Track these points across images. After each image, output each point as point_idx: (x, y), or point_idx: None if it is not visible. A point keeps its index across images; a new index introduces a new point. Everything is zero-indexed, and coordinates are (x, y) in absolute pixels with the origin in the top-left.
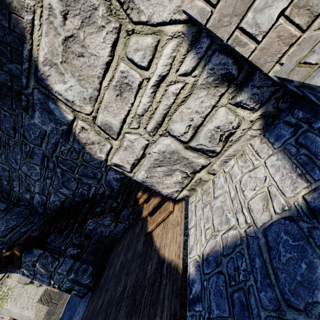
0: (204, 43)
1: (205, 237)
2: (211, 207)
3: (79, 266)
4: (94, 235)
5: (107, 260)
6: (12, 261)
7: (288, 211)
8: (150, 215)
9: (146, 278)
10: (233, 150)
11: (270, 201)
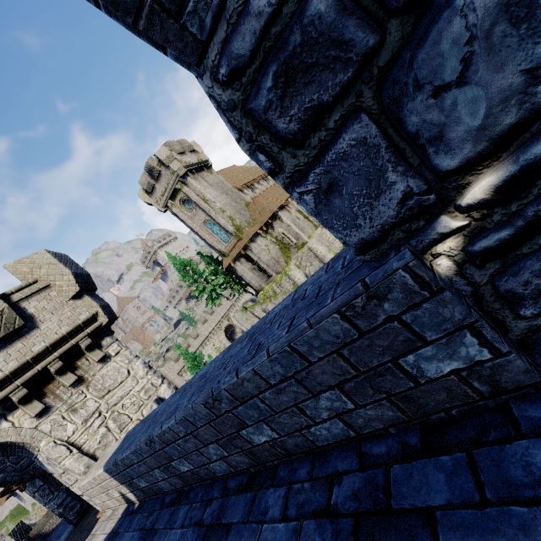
0: None
1: None
2: None
3: (69, 502)
4: None
5: None
6: (19, 487)
7: None
8: None
9: None
10: None
11: None
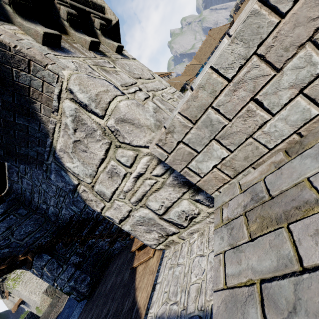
0: None
1: (162, 299)
2: (173, 272)
3: (79, 275)
4: (95, 247)
5: (104, 272)
6: (26, 262)
7: (202, 312)
8: (138, 249)
9: (122, 312)
10: (196, 227)
11: (199, 295)
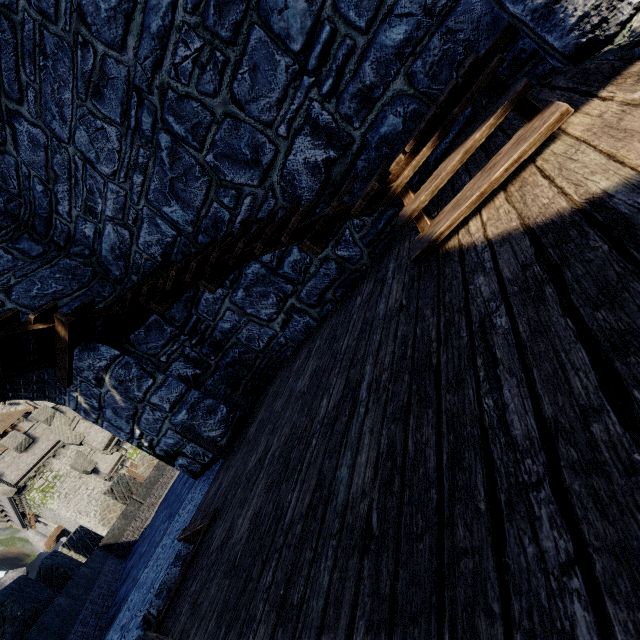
0: None
1: None
2: None
3: (199, 399)
4: (231, 347)
5: (260, 399)
6: (53, 360)
7: None
8: (429, 217)
9: (474, 305)
10: None
11: None
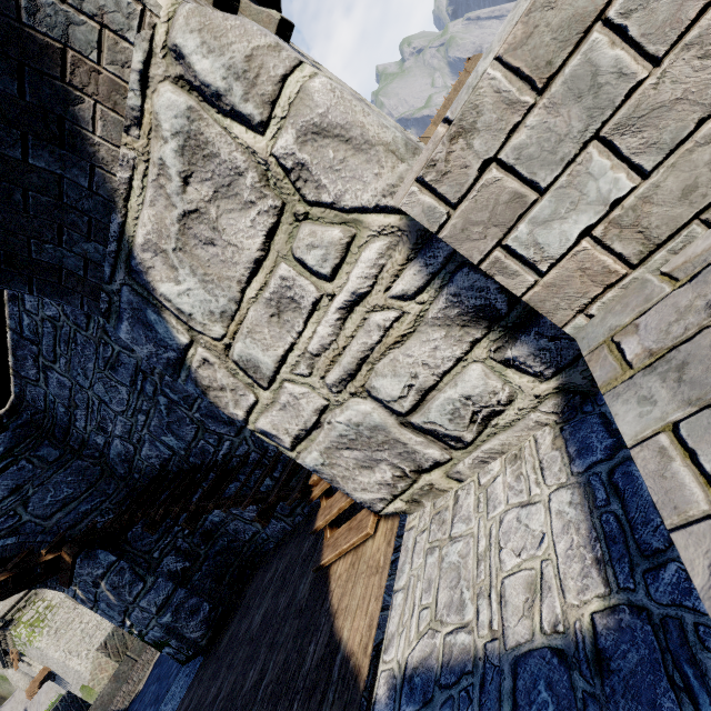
0: (441, 250)
1: (418, 625)
2: (441, 558)
3: (184, 599)
4: (221, 536)
5: (242, 594)
6: (57, 570)
7: (562, 637)
8: (332, 526)
9: (301, 672)
10: (499, 443)
11: (538, 598)
